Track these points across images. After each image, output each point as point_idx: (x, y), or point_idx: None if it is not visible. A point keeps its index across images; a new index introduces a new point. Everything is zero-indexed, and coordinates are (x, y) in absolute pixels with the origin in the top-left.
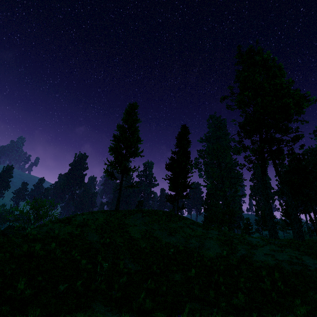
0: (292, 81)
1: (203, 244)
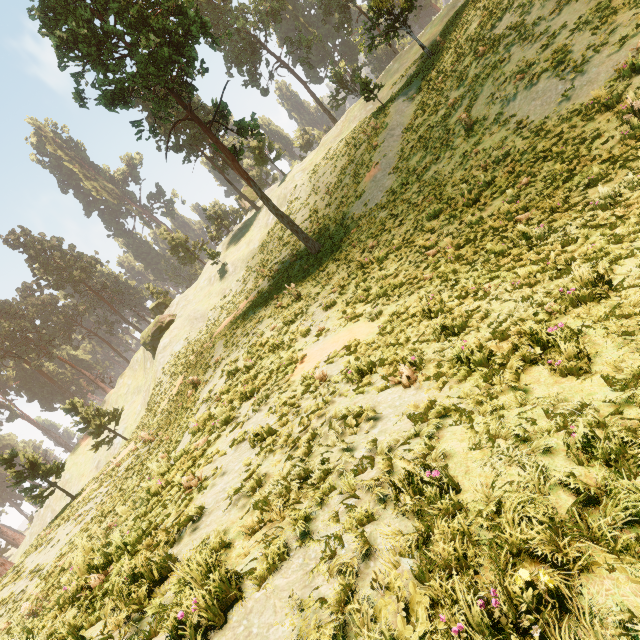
0: None
1: None
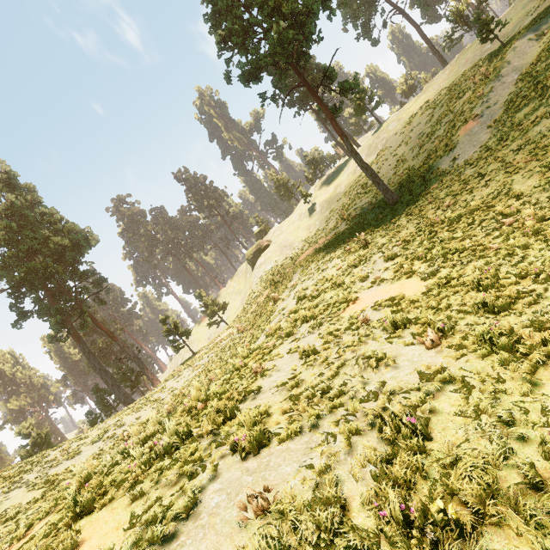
0: (57, 211)
1: (125, 424)
